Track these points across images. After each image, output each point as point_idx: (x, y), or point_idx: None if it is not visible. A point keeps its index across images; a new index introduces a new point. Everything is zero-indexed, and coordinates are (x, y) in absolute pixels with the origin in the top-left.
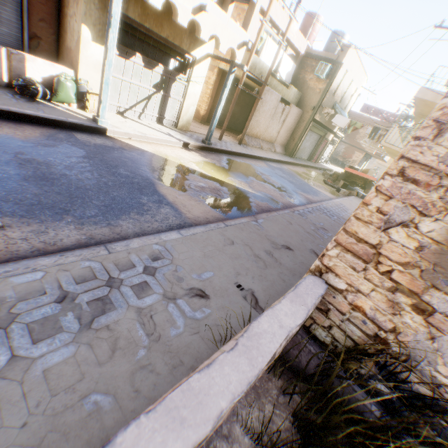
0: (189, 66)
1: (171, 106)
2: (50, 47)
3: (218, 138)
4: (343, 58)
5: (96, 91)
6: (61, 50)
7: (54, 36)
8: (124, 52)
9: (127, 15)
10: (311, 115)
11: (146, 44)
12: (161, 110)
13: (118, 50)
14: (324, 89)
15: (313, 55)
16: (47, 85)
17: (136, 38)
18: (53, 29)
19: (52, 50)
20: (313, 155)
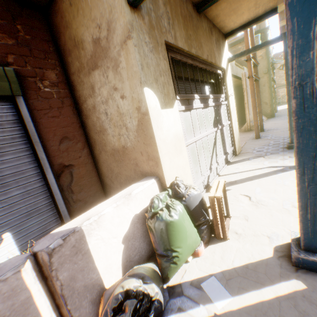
0: (221, 81)
1: (225, 136)
2: (85, 168)
3: (255, 137)
4: (264, 24)
5: (186, 182)
6: (98, 161)
7: (83, 149)
8: (185, 101)
9: (176, 45)
10: (269, 76)
11: (187, 82)
12: (223, 147)
13: (181, 103)
14: (265, 53)
15: (235, 42)
16: (132, 246)
17: (178, 80)
18: (79, 140)
19: (88, 169)
20: (275, 106)
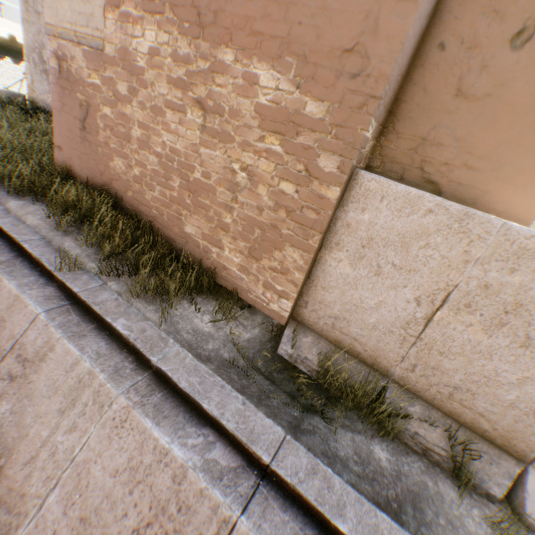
0: None
1: None
2: None
3: None
4: None
5: None
6: None
7: None
8: (1, 57)
9: None
10: None
11: (13, 53)
12: None
13: None
14: None
15: None
16: None
17: (6, 50)
18: None
19: None
20: None
